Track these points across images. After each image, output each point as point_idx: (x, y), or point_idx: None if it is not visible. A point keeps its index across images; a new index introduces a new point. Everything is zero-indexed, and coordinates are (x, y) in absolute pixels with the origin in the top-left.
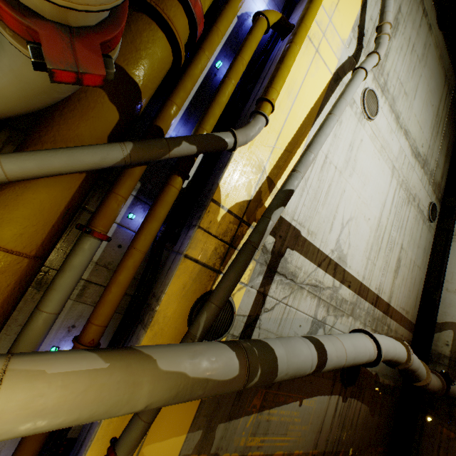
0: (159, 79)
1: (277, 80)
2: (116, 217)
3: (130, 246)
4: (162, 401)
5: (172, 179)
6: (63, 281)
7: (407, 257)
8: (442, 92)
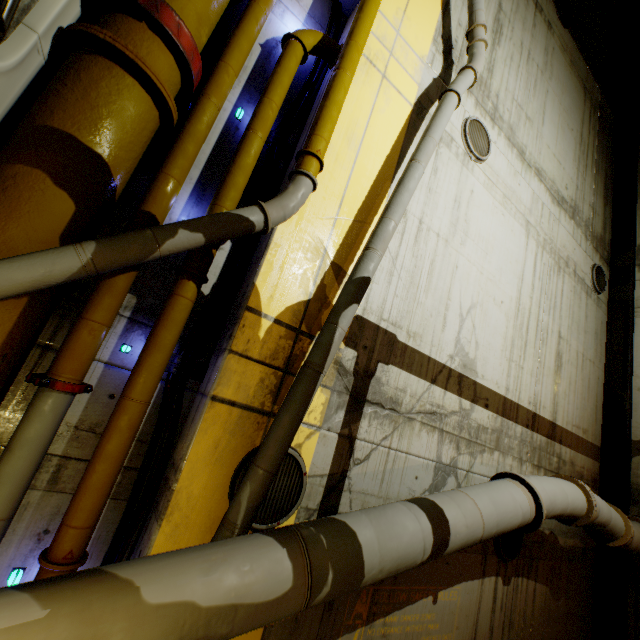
0: (141, 144)
1: (322, 124)
2: (94, 355)
3: (122, 396)
4: None
5: (180, 286)
6: (11, 466)
7: (571, 349)
8: (583, 111)
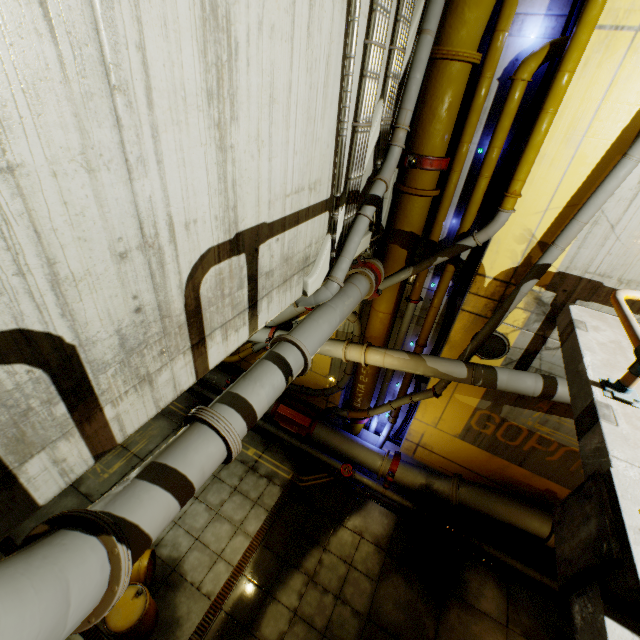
0: (425, 214)
1: (519, 170)
2: (420, 292)
3: (430, 305)
4: (429, 375)
5: (446, 267)
6: (405, 320)
7: None
8: None
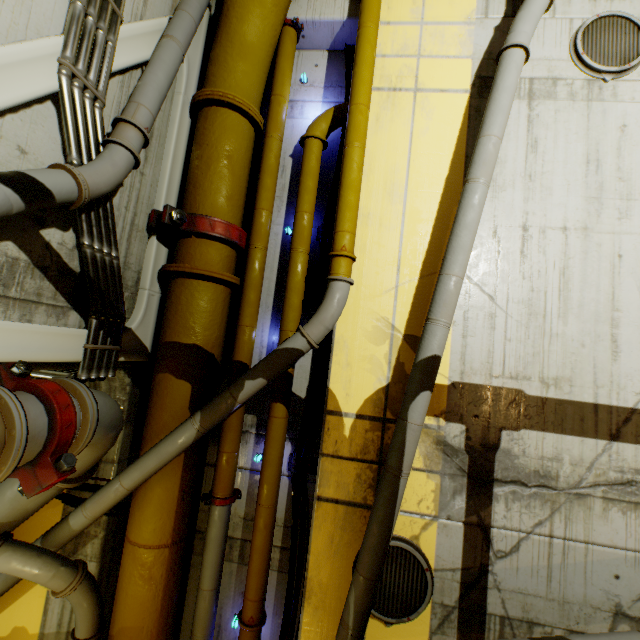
0: (219, 315)
1: (340, 217)
2: (233, 474)
3: (256, 501)
4: None
5: (272, 409)
6: (207, 555)
7: None
8: None
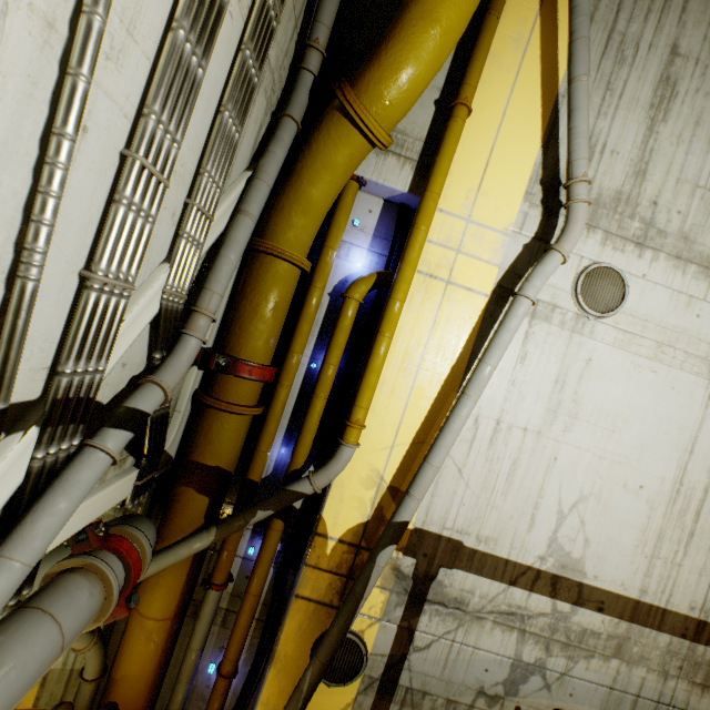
0: (241, 440)
1: (361, 394)
2: (230, 566)
3: (246, 589)
4: None
5: (272, 522)
6: (200, 625)
7: None
8: None
